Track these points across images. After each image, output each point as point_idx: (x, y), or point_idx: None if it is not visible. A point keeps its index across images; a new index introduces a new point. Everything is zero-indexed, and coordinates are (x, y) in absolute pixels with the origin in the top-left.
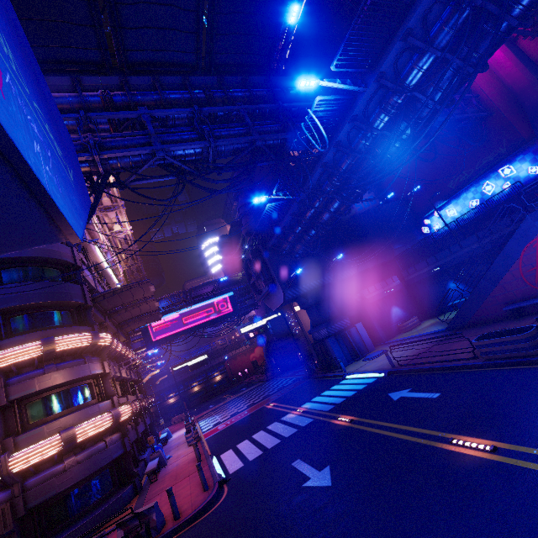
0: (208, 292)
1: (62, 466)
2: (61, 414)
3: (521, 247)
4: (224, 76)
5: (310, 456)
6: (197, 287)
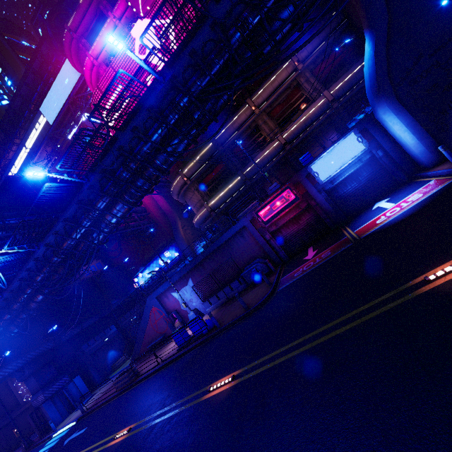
0: None
1: None
2: None
3: (149, 313)
4: None
5: None
6: None
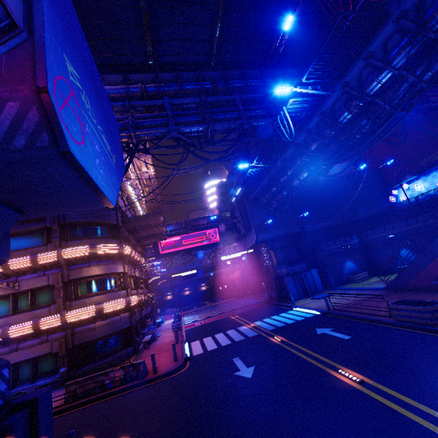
0: (203, 223)
1: (94, 325)
2: (96, 294)
3: None
4: (227, 71)
5: (245, 357)
6: (196, 219)
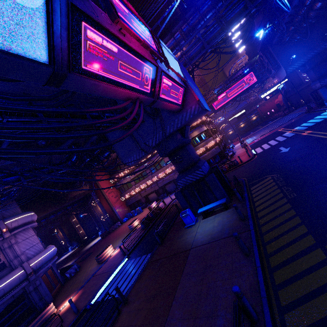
0: (239, 75)
1: (206, 154)
2: (201, 142)
3: None
4: None
5: (286, 146)
6: (232, 75)
